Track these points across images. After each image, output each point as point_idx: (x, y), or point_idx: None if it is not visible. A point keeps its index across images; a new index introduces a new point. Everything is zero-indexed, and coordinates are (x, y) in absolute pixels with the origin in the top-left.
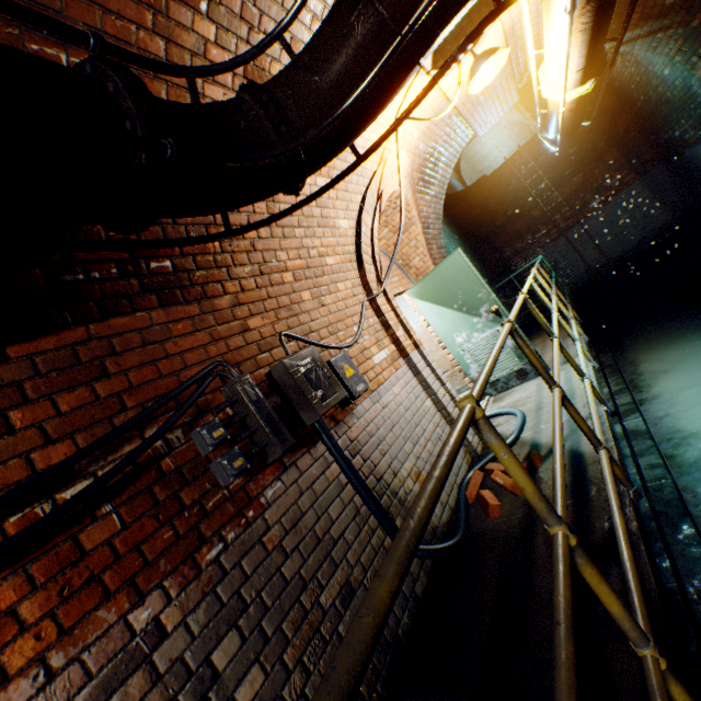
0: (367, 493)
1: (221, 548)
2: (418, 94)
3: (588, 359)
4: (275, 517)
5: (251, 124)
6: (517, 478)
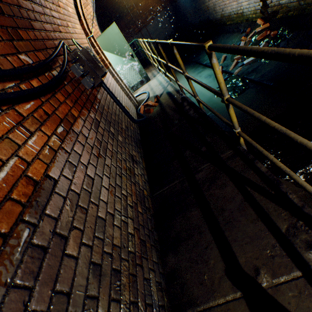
0: (121, 104)
1: (97, 107)
2: None
3: (162, 73)
4: (104, 104)
5: None
6: (180, 62)
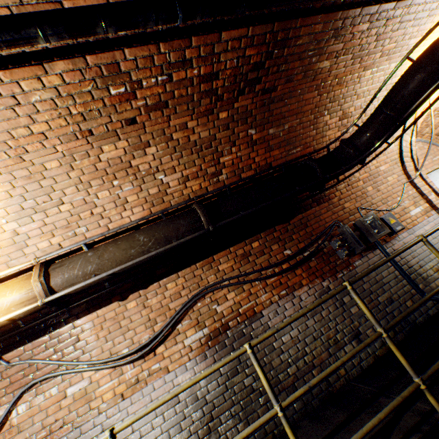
0: (400, 270)
1: (342, 275)
2: (415, 119)
3: None
4: (359, 271)
5: (345, 154)
6: (438, 258)
